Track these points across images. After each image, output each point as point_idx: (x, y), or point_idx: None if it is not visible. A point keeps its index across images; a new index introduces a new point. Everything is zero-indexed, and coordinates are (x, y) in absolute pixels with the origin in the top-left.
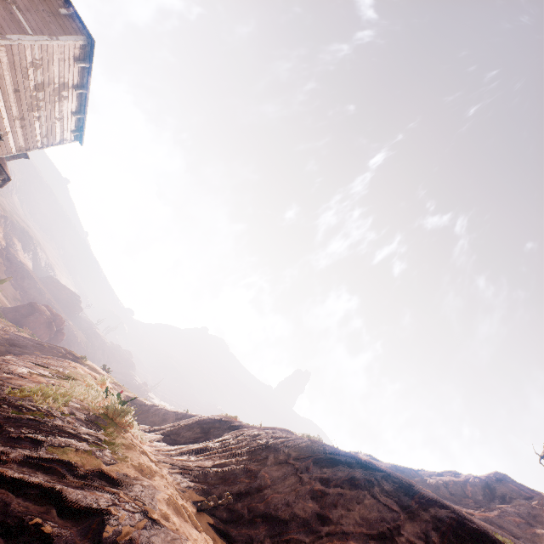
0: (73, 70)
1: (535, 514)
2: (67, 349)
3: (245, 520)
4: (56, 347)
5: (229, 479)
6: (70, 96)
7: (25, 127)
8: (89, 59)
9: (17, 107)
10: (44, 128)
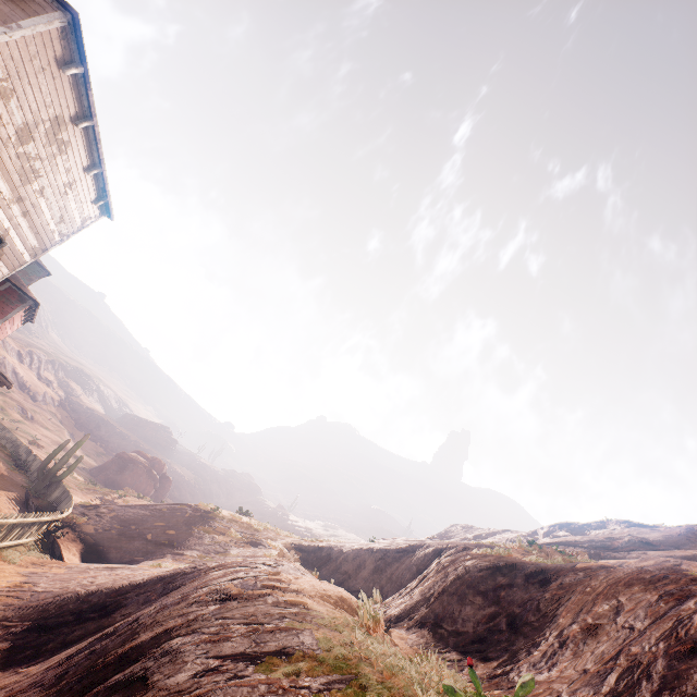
0: (62, 86)
1: None
2: (191, 505)
3: None
4: (176, 506)
5: None
6: (72, 139)
7: (28, 214)
8: (79, 56)
9: (5, 182)
10: (55, 208)
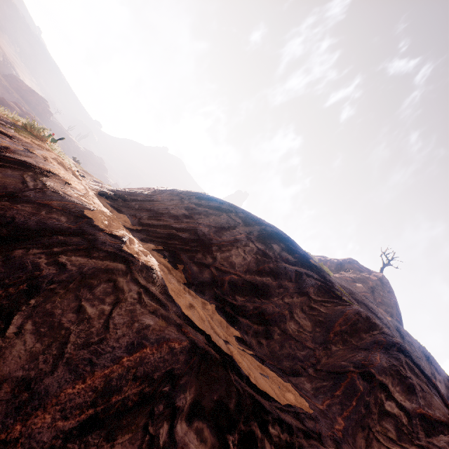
0: None
1: (360, 278)
2: None
3: (135, 209)
4: None
5: (132, 194)
6: None
7: None
8: None
9: None
10: None
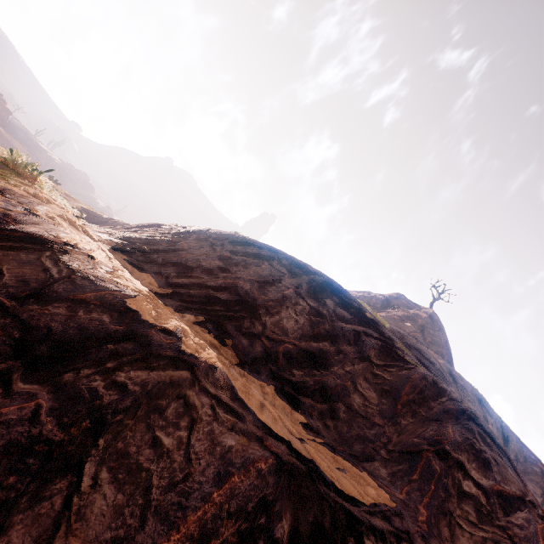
0: None
1: (409, 316)
2: None
3: (158, 263)
4: None
5: (150, 243)
6: None
7: None
8: None
9: None
10: None
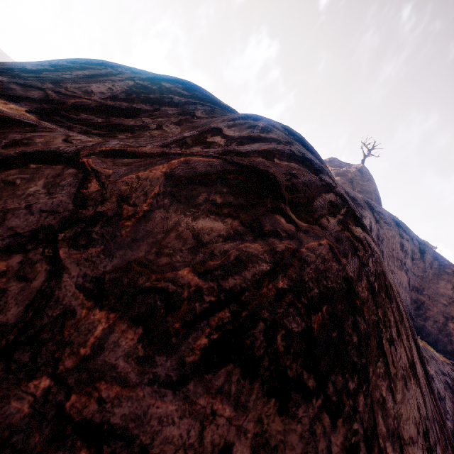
0: None
1: (340, 173)
2: None
3: None
4: None
5: None
6: None
7: None
8: None
9: None
10: None
